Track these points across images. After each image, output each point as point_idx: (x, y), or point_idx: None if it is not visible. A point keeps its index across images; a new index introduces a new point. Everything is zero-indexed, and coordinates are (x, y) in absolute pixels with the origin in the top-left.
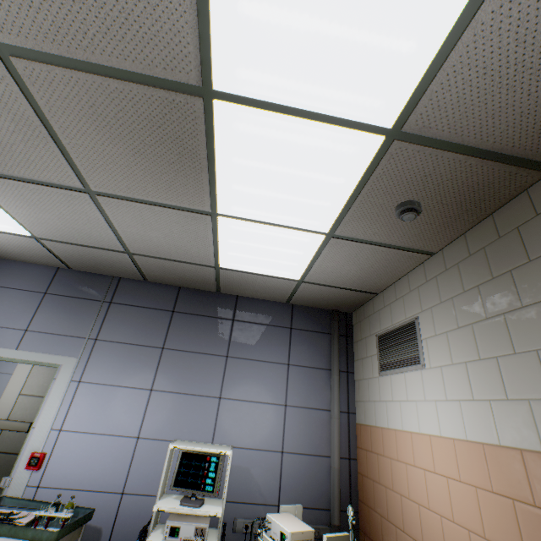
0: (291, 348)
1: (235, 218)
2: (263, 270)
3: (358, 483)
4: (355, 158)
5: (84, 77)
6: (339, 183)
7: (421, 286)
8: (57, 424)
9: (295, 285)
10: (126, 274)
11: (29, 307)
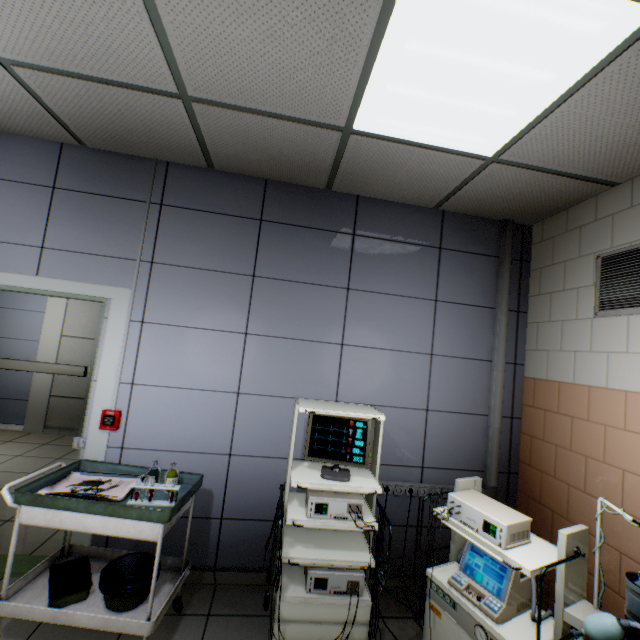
0: (439, 278)
1: None
2: (435, 133)
3: (521, 445)
4: None
5: None
6: None
7: None
8: (125, 377)
9: (474, 169)
10: (177, 154)
11: (34, 210)
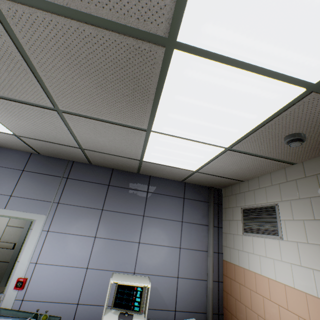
0: (183, 211)
1: (163, 134)
2: (172, 164)
3: (223, 297)
4: (273, 102)
5: (62, 21)
6: (251, 118)
7: (282, 184)
8: (33, 259)
9: (191, 173)
10: (77, 159)
11: (12, 179)
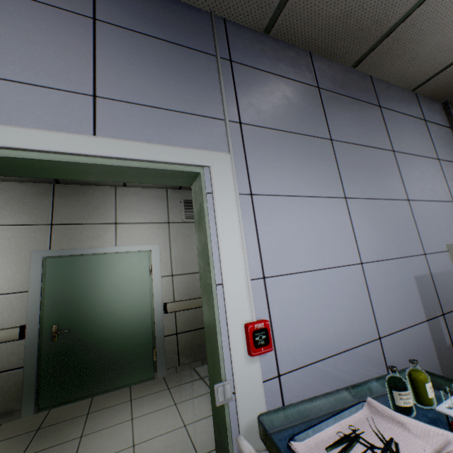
0: (433, 142)
1: None
2: None
3: None
4: None
5: None
6: None
7: None
8: (252, 270)
9: None
10: (246, 3)
11: (69, 43)
